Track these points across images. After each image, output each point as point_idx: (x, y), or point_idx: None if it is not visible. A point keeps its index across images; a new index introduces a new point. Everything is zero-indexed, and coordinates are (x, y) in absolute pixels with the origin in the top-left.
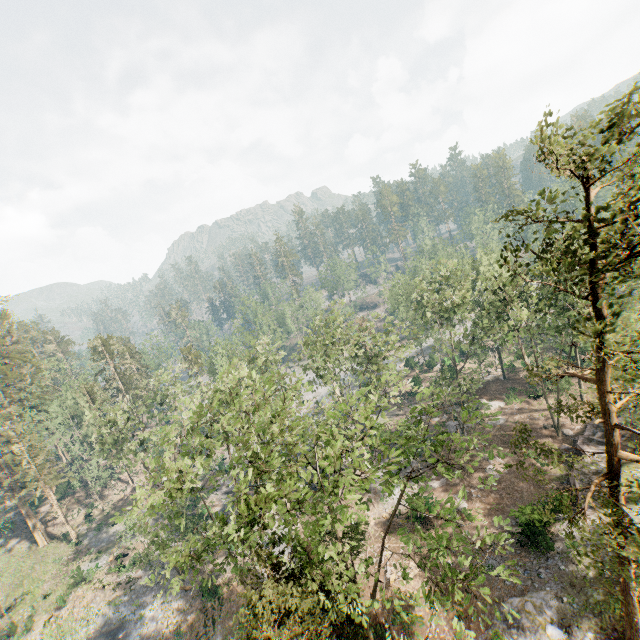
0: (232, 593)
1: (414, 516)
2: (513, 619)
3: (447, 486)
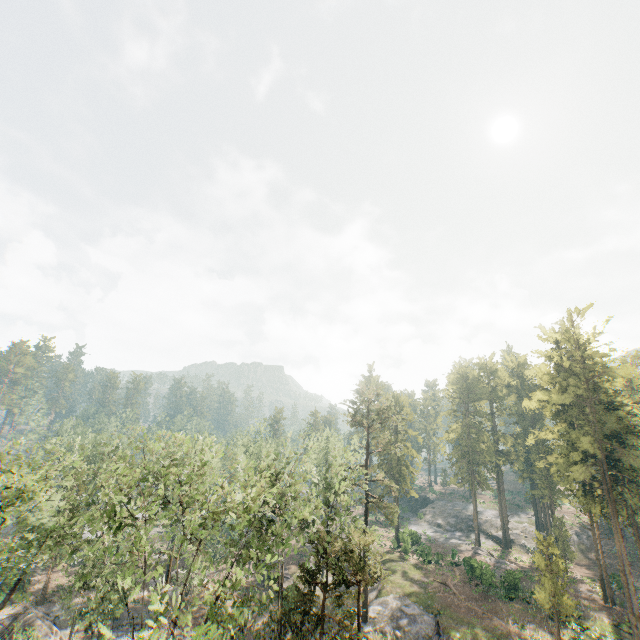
0: None
1: None
2: None
3: None
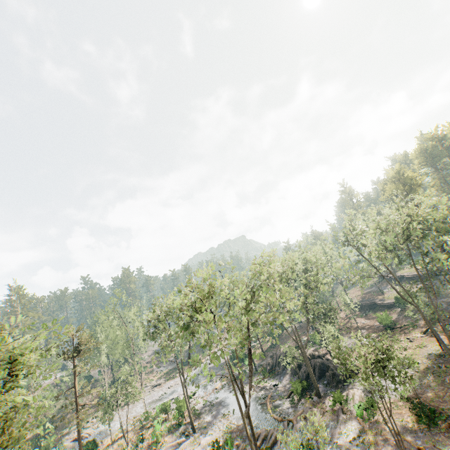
0: (430, 404)
1: (389, 323)
2: (449, 302)
3: (367, 329)
